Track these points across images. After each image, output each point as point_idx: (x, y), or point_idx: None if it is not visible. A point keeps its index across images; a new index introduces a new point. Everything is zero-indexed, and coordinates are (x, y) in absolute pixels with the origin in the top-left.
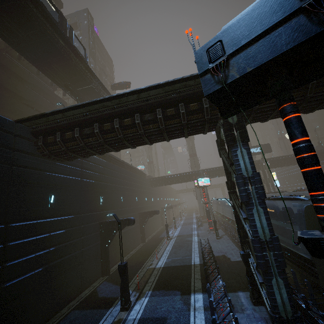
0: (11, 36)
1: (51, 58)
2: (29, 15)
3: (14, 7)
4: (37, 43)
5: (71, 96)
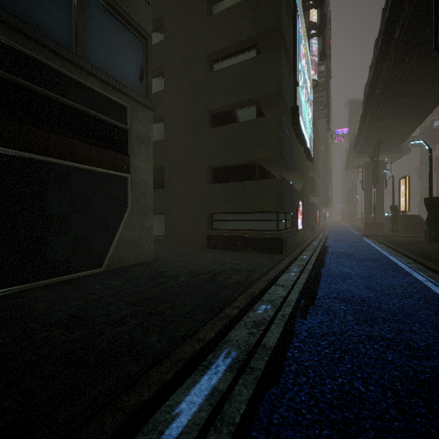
0: (386, 114)
1: (398, 123)
2: (437, 100)
3: (431, 97)
4: (405, 115)
5: (362, 145)
